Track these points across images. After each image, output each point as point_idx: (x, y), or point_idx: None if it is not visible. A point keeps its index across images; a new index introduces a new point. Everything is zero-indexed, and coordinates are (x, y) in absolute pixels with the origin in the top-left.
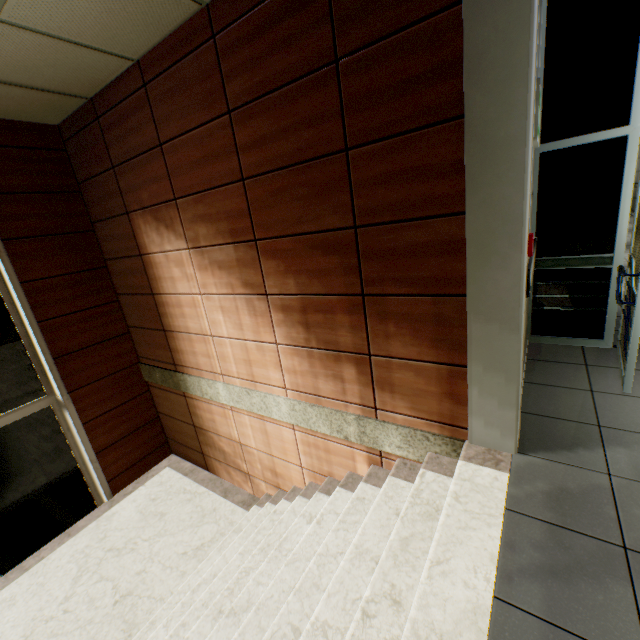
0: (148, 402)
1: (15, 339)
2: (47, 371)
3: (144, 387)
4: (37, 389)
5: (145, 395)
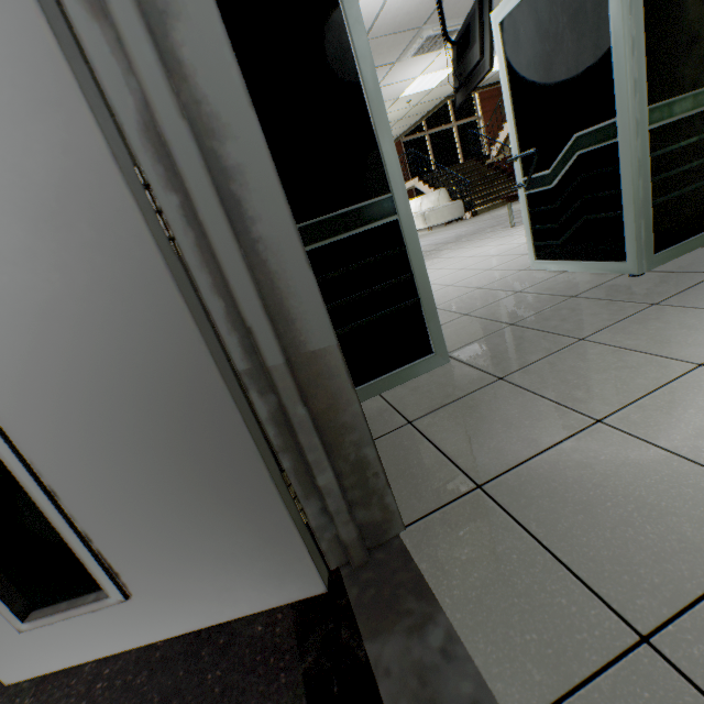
0: (501, 126)
1: (471, 96)
2: (477, 106)
3: (500, 120)
4: (474, 114)
5: (501, 123)
